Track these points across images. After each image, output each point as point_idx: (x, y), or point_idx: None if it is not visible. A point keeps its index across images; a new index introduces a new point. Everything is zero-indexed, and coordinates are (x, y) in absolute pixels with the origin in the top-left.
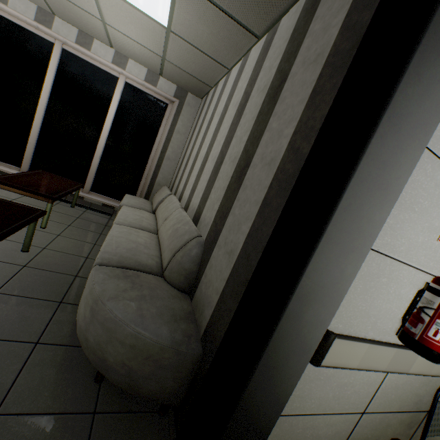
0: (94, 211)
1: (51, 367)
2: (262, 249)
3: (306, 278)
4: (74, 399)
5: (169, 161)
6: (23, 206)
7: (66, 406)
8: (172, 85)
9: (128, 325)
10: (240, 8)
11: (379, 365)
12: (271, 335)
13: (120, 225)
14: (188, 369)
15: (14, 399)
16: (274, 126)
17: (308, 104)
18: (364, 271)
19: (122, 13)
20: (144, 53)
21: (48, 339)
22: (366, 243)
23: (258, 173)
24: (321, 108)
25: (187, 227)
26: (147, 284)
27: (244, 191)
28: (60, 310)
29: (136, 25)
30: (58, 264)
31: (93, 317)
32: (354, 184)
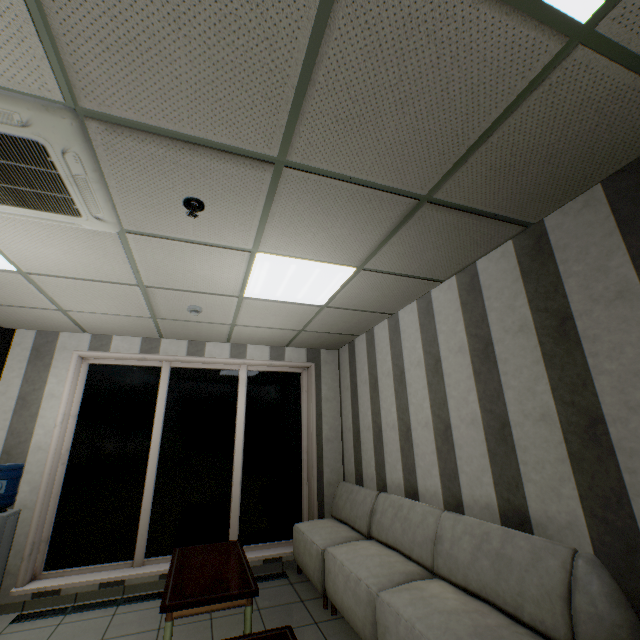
0: (261, 581)
1: None
2: None
3: None
4: None
5: (330, 443)
6: (262, 635)
7: None
8: (300, 350)
9: None
10: (428, 269)
11: None
12: None
13: (383, 589)
14: None
15: None
16: (610, 367)
17: None
18: None
19: (267, 311)
20: (274, 334)
21: None
22: None
23: None
24: None
25: (523, 543)
26: None
27: (634, 457)
28: None
29: (279, 315)
30: None
31: None
32: None
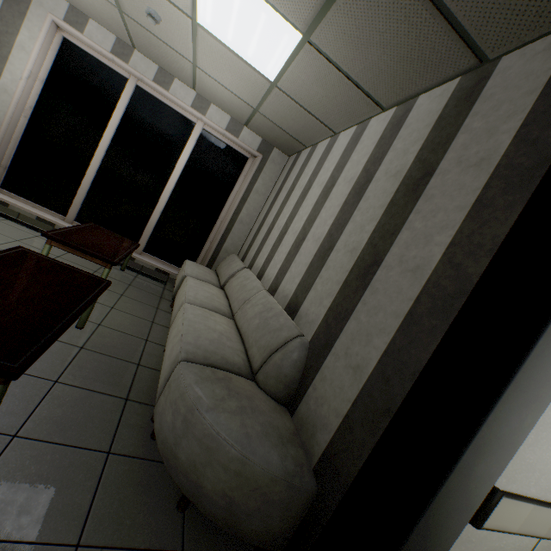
0: (146, 277)
1: (128, 486)
2: (410, 375)
3: (485, 428)
4: (158, 532)
5: (241, 225)
6: (87, 274)
7: (151, 540)
8: (256, 137)
9: (233, 446)
10: (372, 79)
11: (539, 530)
12: (439, 489)
13: (192, 304)
14: (299, 507)
15: (94, 527)
16: (418, 226)
17: (470, 214)
18: (538, 420)
19: (222, 60)
20: (233, 101)
21: (120, 448)
22: (550, 391)
23: (396, 278)
24: (492, 226)
25: (282, 320)
26: (243, 391)
27: (373, 295)
28: (128, 410)
29: (234, 74)
30: (117, 347)
31: (188, 430)
32: (550, 330)
